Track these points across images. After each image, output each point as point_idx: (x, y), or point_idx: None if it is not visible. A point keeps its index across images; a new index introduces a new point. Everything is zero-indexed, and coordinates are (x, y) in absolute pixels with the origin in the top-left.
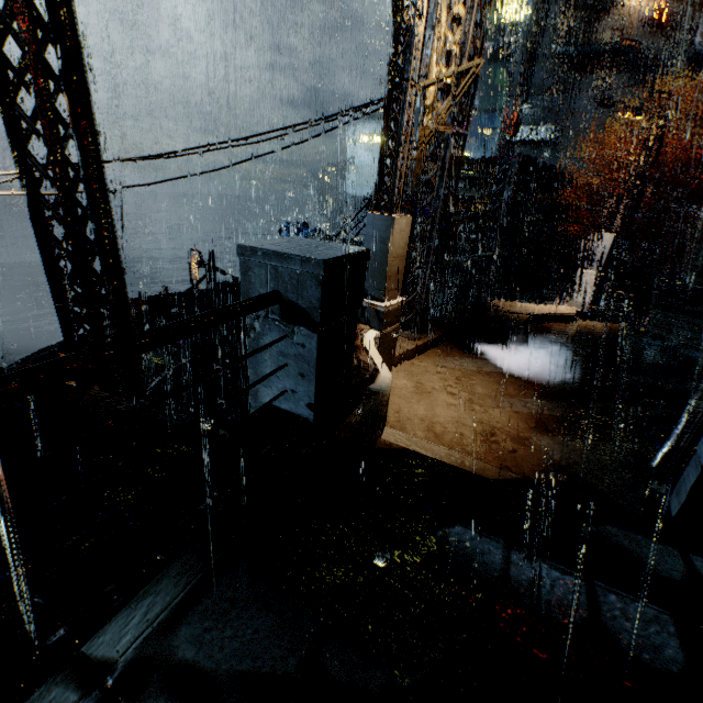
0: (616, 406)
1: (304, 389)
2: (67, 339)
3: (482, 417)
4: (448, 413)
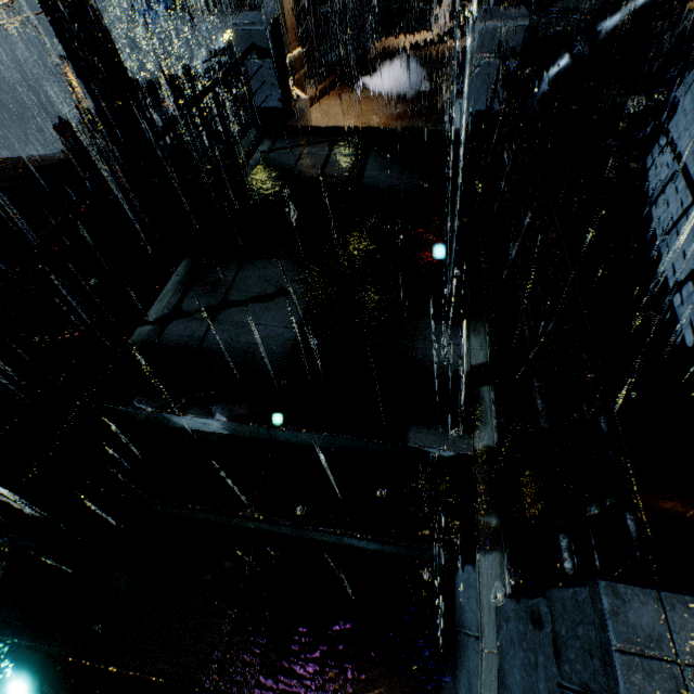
0: (443, 97)
1: (276, 92)
2: (111, 130)
3: (366, 121)
4: (347, 124)
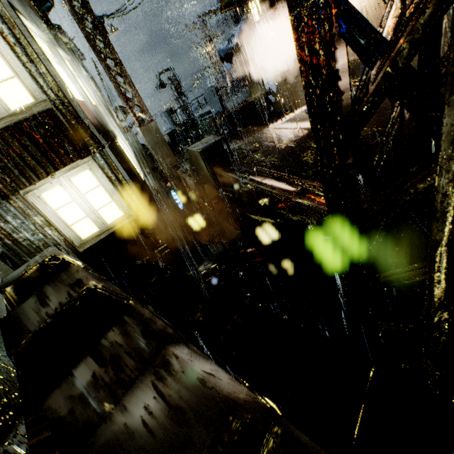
0: None
1: None
2: None
3: None
4: None
